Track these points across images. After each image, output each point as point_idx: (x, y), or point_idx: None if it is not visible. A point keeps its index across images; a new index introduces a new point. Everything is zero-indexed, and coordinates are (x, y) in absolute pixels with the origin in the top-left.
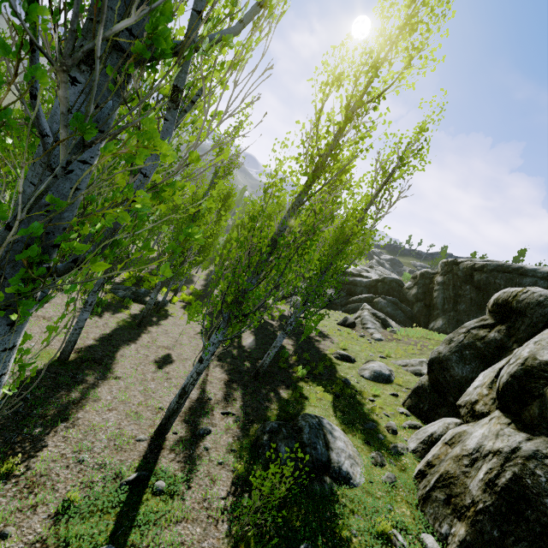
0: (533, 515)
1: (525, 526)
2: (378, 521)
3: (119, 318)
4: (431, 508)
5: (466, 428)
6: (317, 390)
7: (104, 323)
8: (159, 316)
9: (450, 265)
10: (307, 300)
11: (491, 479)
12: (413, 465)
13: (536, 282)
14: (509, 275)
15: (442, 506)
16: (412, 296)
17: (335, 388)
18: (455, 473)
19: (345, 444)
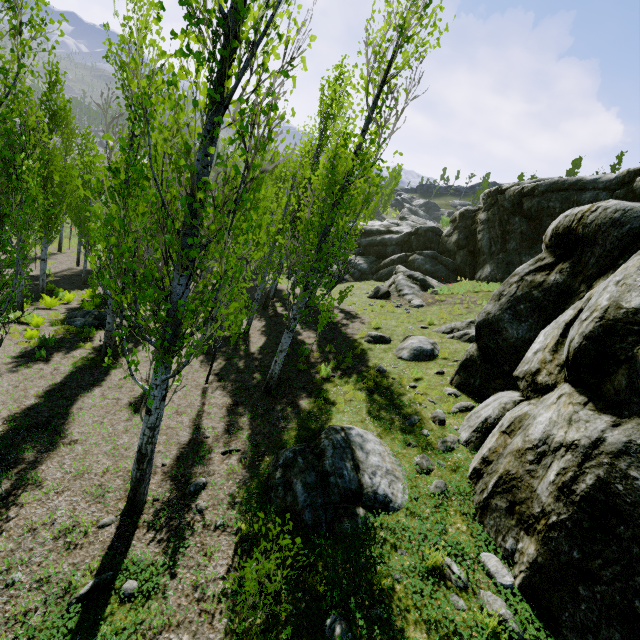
0: (627, 531)
1: (616, 546)
2: (427, 552)
3: (76, 357)
4: (492, 519)
5: (527, 409)
6: (345, 389)
7: (52, 369)
8: (137, 340)
9: (494, 195)
10: (308, 284)
11: (566, 484)
12: (466, 461)
13: (597, 196)
14: (565, 193)
15: (504, 516)
16: (453, 245)
17: (367, 382)
18: (517, 473)
19: (381, 457)
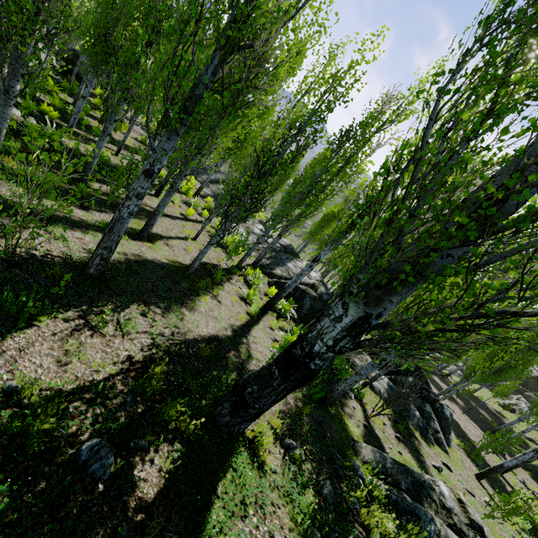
0: None
1: None
2: None
3: None
4: None
5: None
6: None
7: None
8: None
9: None
10: None
11: None
12: None
13: None
14: None
15: None
16: None
17: None
18: None
19: None
